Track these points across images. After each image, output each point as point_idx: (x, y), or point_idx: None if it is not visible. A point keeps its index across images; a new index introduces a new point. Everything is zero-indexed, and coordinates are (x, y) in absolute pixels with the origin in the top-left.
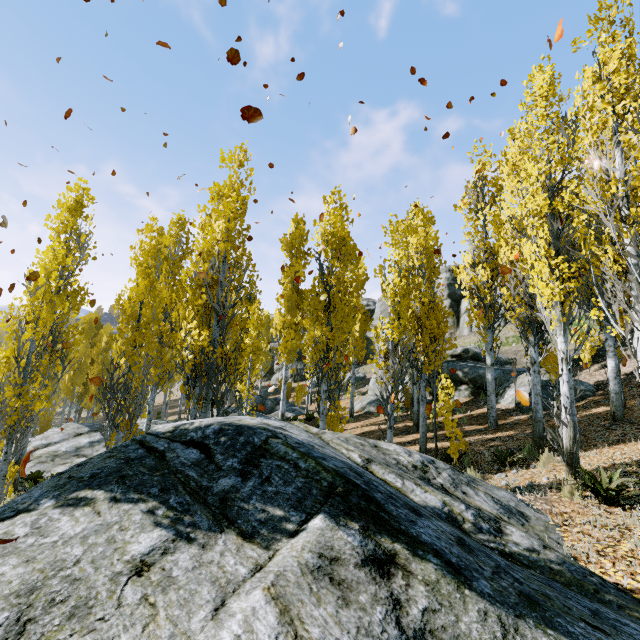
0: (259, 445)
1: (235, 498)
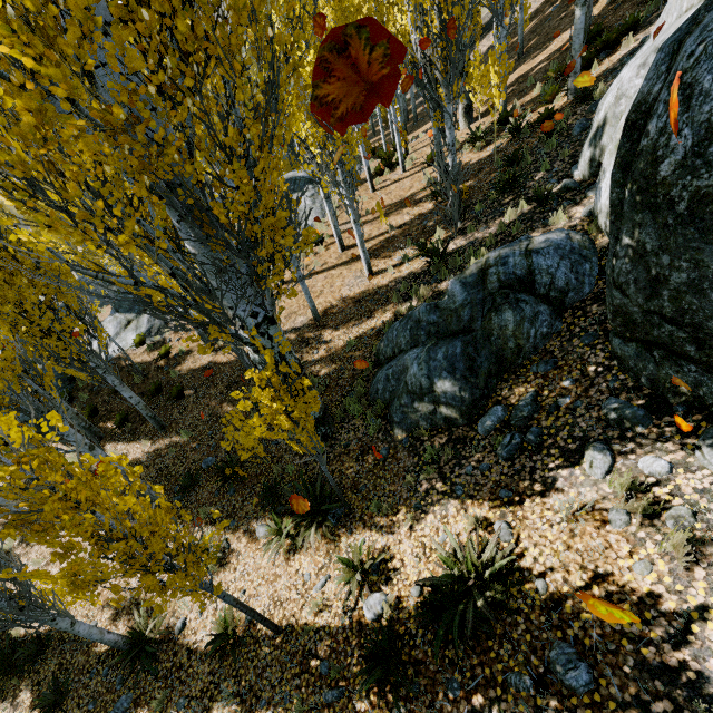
0: (295, 179)
1: (295, 189)
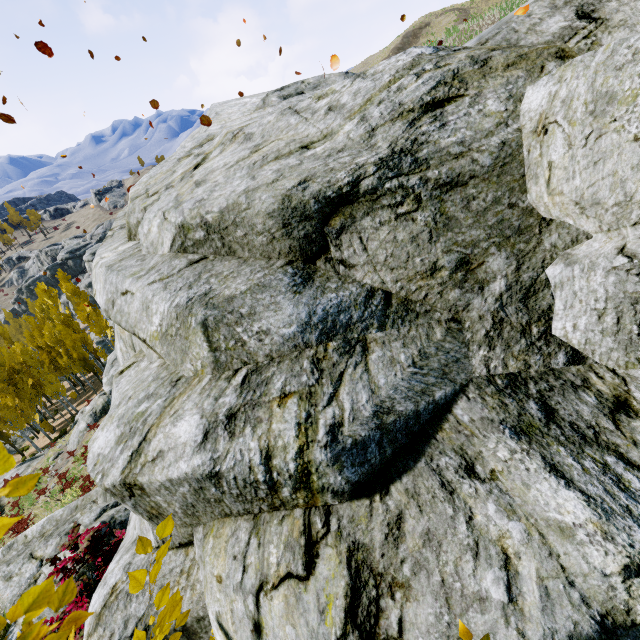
0: None
1: None
